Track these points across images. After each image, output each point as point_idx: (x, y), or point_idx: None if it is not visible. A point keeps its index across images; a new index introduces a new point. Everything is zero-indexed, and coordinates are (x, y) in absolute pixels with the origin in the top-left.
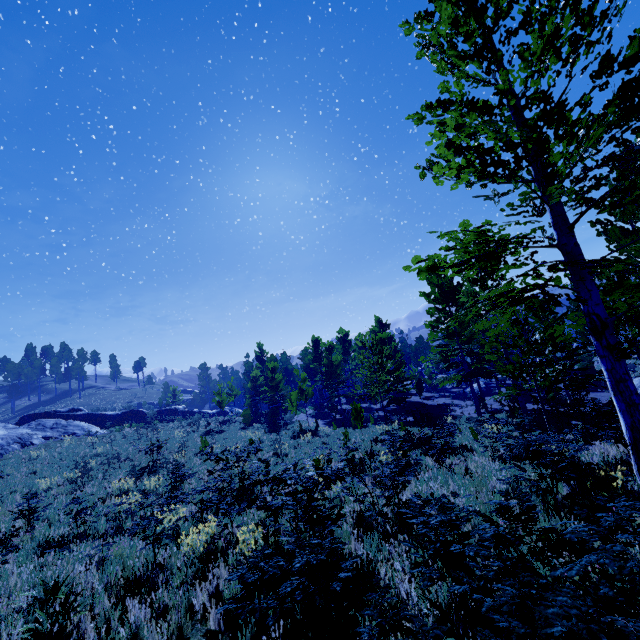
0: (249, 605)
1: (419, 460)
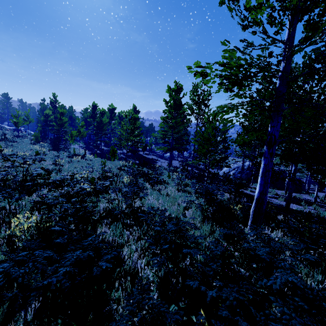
0: (10, 290)
1: (143, 184)
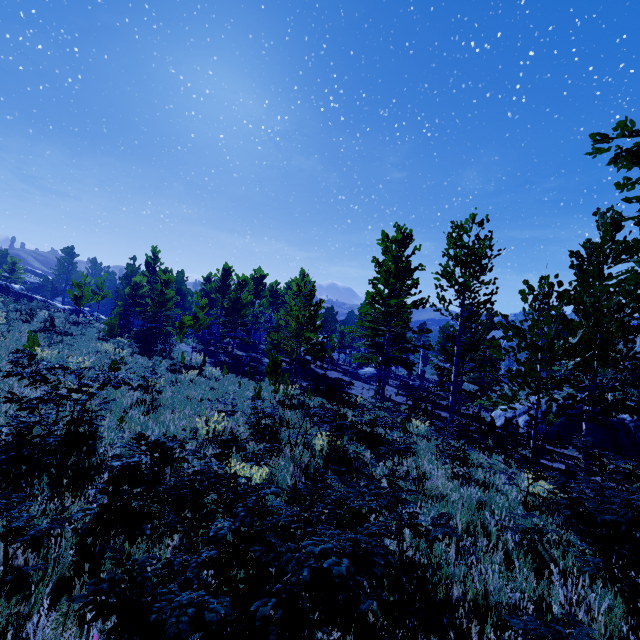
0: None
1: (361, 455)
